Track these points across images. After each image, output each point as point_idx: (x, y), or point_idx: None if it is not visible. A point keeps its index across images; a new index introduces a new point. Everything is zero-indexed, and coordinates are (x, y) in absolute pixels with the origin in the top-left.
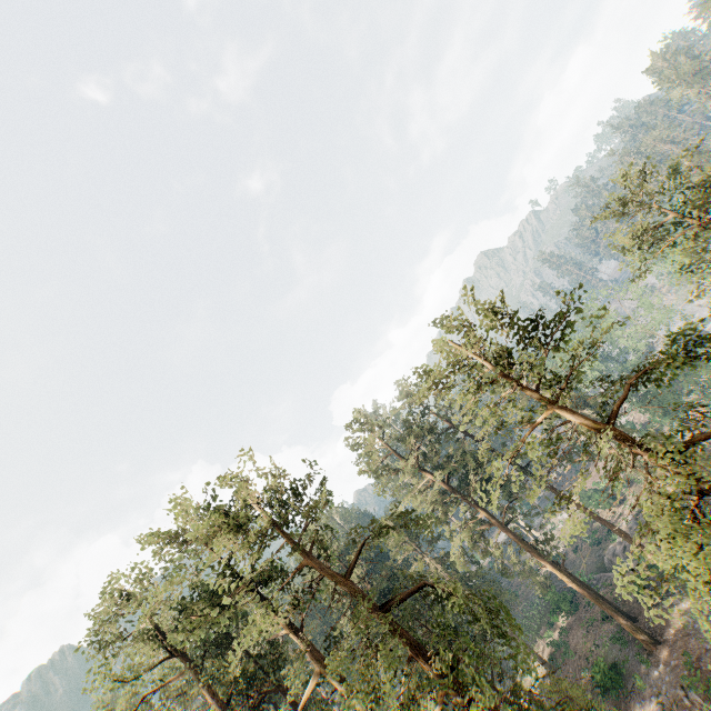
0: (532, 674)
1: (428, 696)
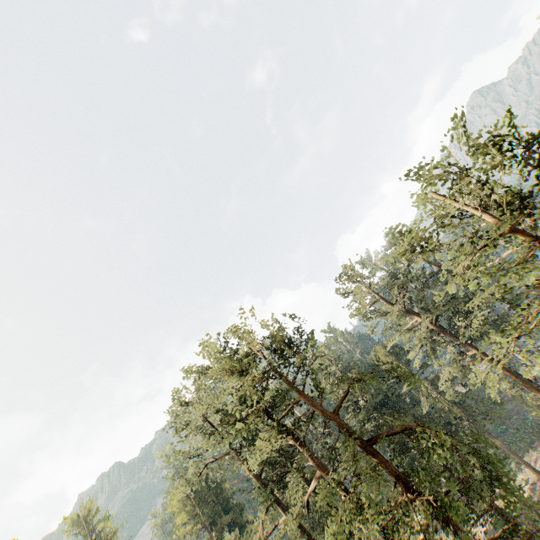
0: (522, 478)
1: (412, 535)
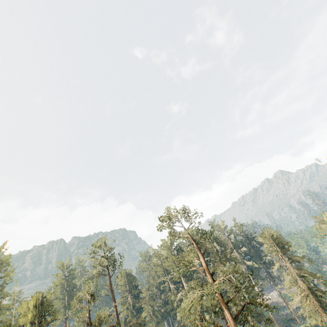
0: None
1: None
